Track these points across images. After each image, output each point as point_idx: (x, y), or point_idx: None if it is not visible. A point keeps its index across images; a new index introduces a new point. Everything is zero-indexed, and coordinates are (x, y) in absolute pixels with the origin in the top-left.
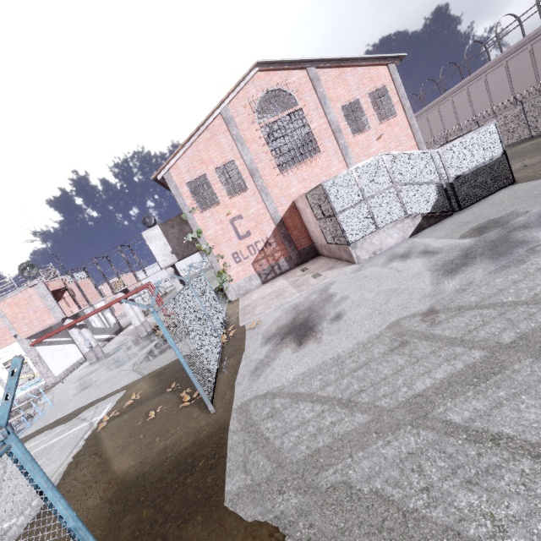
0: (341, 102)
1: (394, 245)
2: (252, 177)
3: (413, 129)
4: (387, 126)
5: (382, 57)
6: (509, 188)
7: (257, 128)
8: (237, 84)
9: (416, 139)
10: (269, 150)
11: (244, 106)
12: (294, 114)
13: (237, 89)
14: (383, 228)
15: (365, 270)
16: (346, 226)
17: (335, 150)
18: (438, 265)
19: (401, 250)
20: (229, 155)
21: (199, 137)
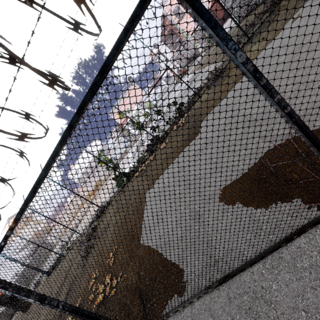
0: None
1: None
2: None
3: None
4: None
5: None
6: None
7: None
8: None
9: None
10: None
11: None
12: None
13: None
14: None
15: None
16: None
17: None
18: None
19: None
20: None
21: None
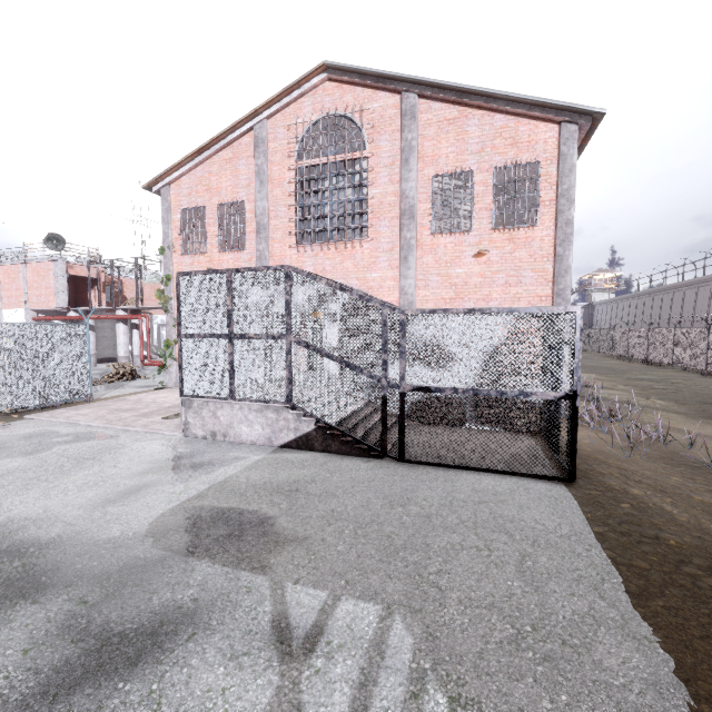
0: (437, 167)
1: (249, 443)
2: (256, 235)
3: (558, 265)
4: (507, 239)
5: (550, 104)
6: (521, 485)
7: (292, 167)
8: (285, 91)
9: (555, 285)
10: (294, 206)
11: (288, 129)
12: (352, 163)
13: (285, 99)
14: (242, 402)
15: (134, 449)
16: (188, 363)
17: (392, 243)
18: (1, 526)
19: (202, 457)
20: (242, 191)
21: (217, 153)
